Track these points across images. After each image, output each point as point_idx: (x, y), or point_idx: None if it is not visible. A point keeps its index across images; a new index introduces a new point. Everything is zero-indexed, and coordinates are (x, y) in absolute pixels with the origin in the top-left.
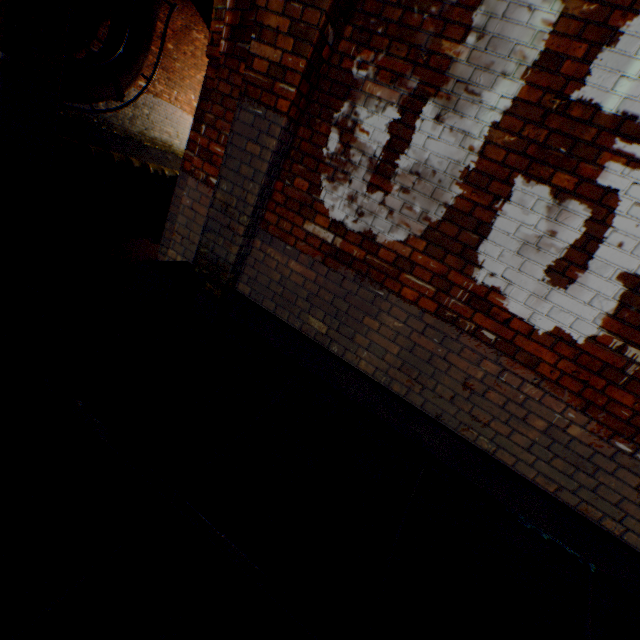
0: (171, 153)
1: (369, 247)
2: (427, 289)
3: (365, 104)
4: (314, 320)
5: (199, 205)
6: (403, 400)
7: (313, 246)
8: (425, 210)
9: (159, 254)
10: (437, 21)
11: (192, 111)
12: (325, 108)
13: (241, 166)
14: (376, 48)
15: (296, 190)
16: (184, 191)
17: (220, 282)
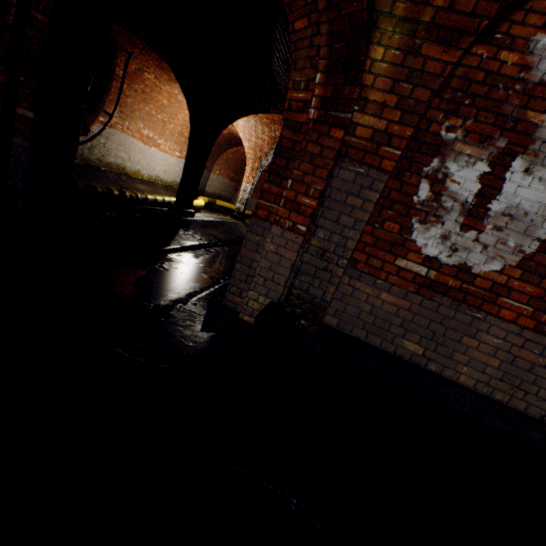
0: (124, 174)
1: (464, 277)
2: (524, 309)
3: (454, 160)
4: (409, 343)
5: (284, 249)
6: (508, 406)
7: (405, 279)
8: (518, 244)
9: (227, 293)
10: (521, 96)
11: (141, 137)
12: (414, 163)
13: (340, 216)
14: (463, 115)
15: (386, 232)
16: (267, 238)
17: (315, 319)
